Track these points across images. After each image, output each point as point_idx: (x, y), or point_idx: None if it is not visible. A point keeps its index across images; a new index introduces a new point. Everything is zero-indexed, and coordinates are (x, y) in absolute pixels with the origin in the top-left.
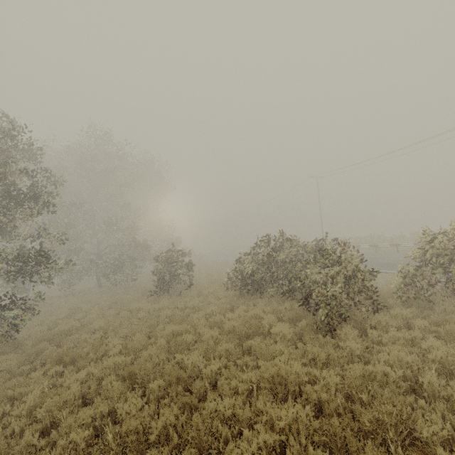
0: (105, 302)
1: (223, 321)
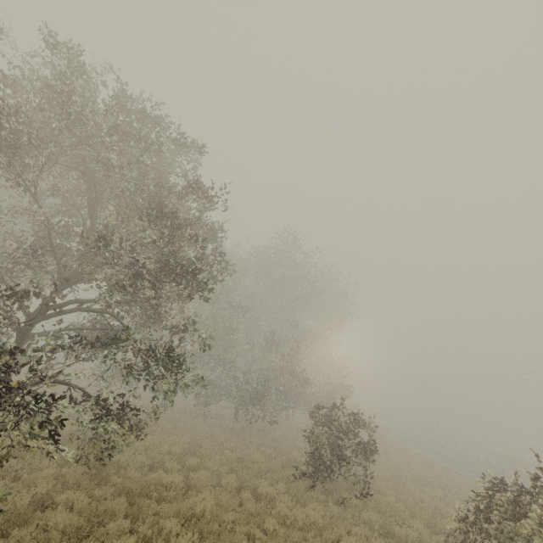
0: (230, 453)
1: None
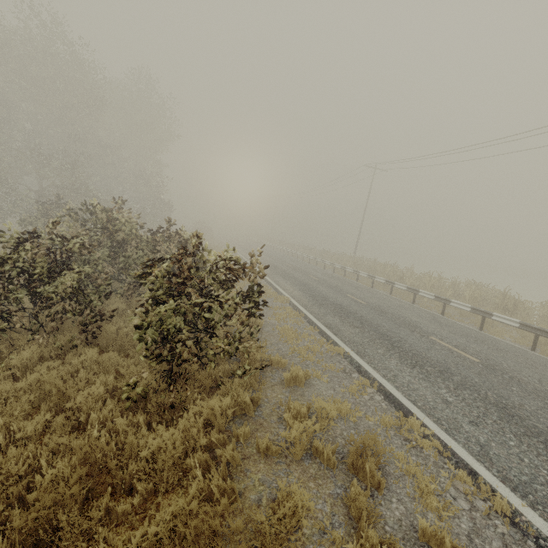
0: None
1: None
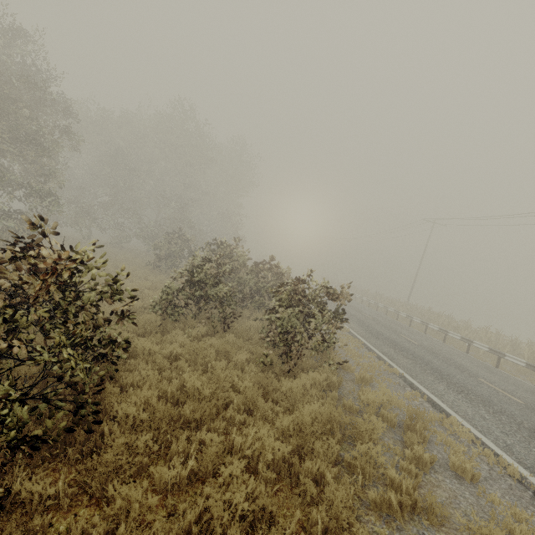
0: (118, 257)
1: (137, 292)
